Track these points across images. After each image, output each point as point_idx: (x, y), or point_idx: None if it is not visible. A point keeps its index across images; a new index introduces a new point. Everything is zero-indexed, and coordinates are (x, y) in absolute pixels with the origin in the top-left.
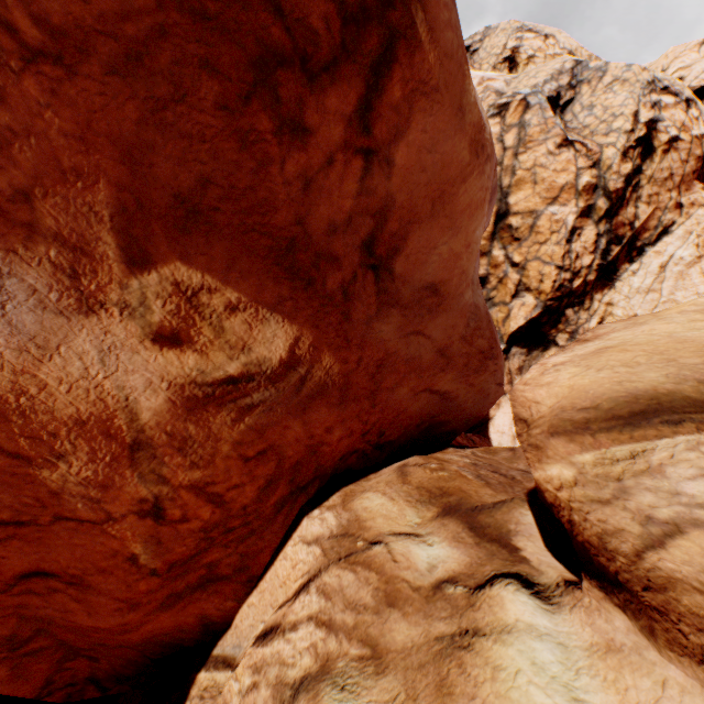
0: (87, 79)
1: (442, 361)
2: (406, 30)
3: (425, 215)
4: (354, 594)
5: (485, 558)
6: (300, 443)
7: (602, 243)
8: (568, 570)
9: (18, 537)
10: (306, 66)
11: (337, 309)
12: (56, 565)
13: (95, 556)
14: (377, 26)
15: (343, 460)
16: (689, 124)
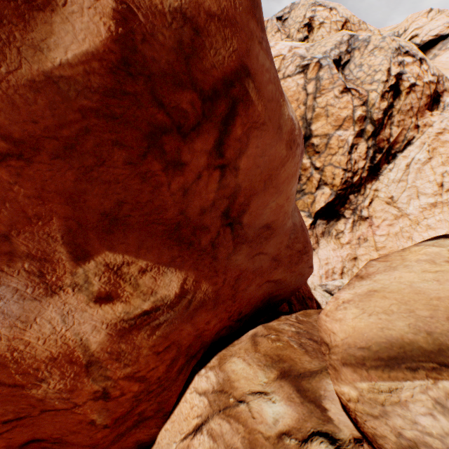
0: (40, 164)
1: (275, 263)
2: (243, 96)
3: (260, 189)
4: (230, 439)
5: (307, 415)
6: (191, 335)
7: (370, 153)
8: (355, 427)
9: (19, 425)
10: (180, 130)
11: (208, 255)
12: (44, 434)
13: (68, 425)
14: (224, 99)
15: (217, 334)
16: (421, 75)
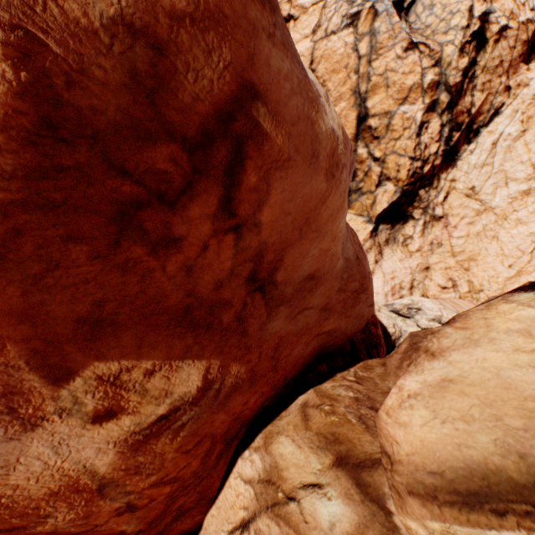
0: None
1: (325, 313)
2: (251, 130)
3: (295, 239)
4: None
5: (369, 518)
6: (226, 422)
7: (445, 132)
8: None
9: None
10: (163, 198)
11: (235, 333)
12: None
13: None
14: (223, 140)
15: (260, 407)
16: (516, 11)
